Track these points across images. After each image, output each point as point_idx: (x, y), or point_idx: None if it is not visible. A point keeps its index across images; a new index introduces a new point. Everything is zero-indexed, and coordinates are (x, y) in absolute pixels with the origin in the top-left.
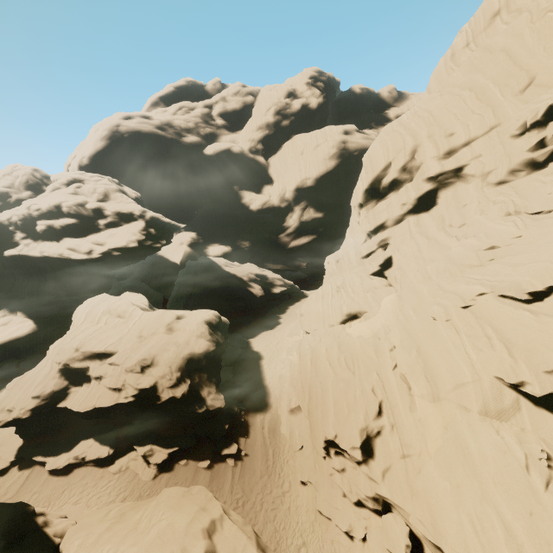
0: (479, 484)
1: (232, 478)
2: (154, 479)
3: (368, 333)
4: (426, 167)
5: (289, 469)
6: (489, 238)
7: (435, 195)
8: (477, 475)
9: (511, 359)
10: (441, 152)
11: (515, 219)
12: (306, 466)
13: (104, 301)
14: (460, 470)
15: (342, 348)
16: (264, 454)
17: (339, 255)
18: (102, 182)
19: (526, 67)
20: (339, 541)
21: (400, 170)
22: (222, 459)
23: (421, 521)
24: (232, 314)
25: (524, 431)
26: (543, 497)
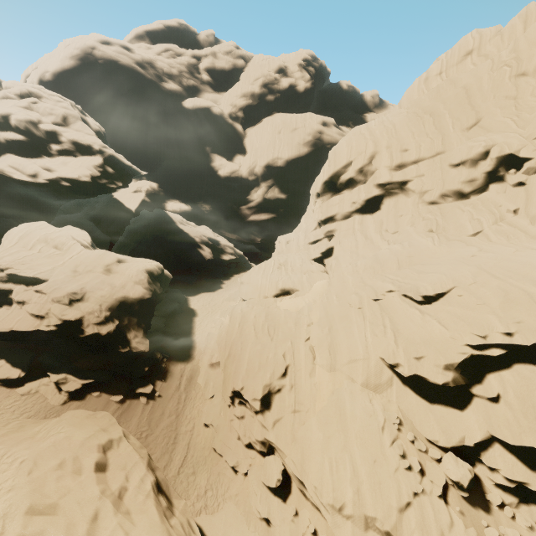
0: (345, 437)
1: (141, 413)
2: (63, 405)
3: (294, 308)
4: (379, 173)
5: (197, 413)
6: (410, 247)
7: (380, 201)
8: (345, 430)
9: (395, 345)
10: (393, 163)
11: (434, 236)
12: (212, 411)
13: (42, 228)
14: (334, 425)
15: (269, 317)
16: (177, 397)
17: (290, 237)
18: (62, 105)
19: (477, 109)
20: (225, 473)
21: (357, 171)
22: (135, 396)
23: (293, 461)
24: (178, 271)
25: (390, 402)
26: (387, 450)
